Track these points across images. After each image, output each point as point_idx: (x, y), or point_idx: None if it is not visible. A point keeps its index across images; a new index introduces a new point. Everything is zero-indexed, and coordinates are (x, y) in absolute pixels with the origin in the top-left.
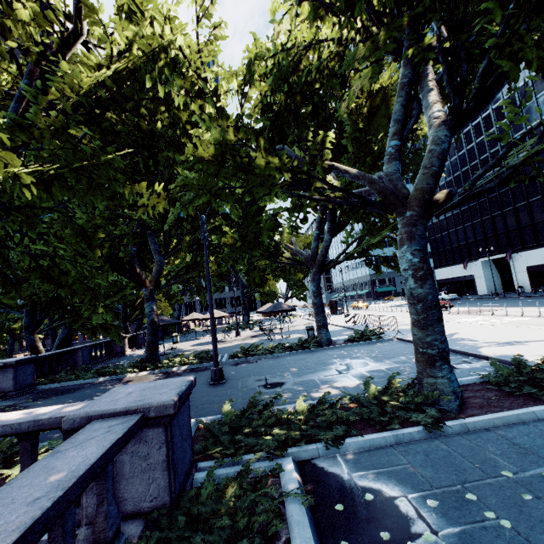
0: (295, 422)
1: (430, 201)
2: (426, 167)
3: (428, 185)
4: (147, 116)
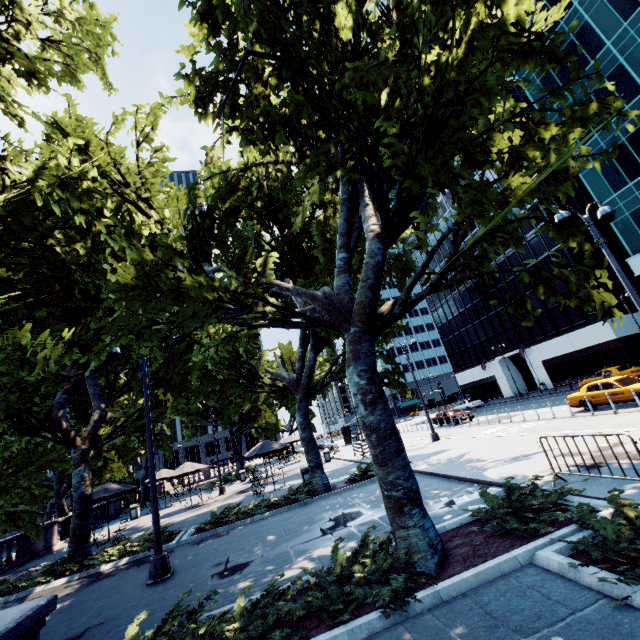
0: (223, 635)
1: (373, 315)
2: (363, 280)
3: (368, 298)
4: (61, 242)
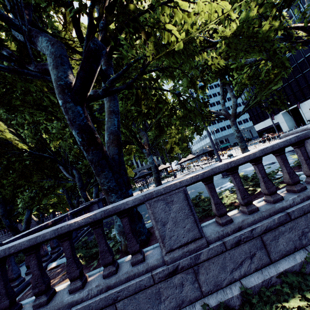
0: None
1: None
2: None
3: None
4: None
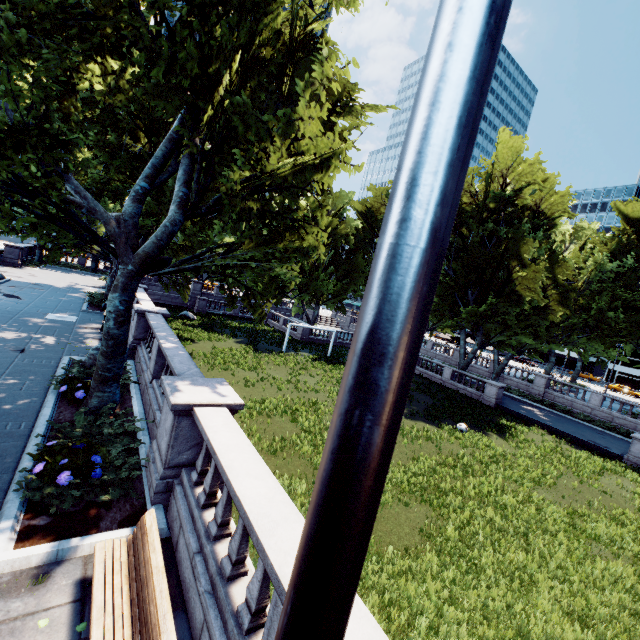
0: None
1: None
2: None
3: None
4: None
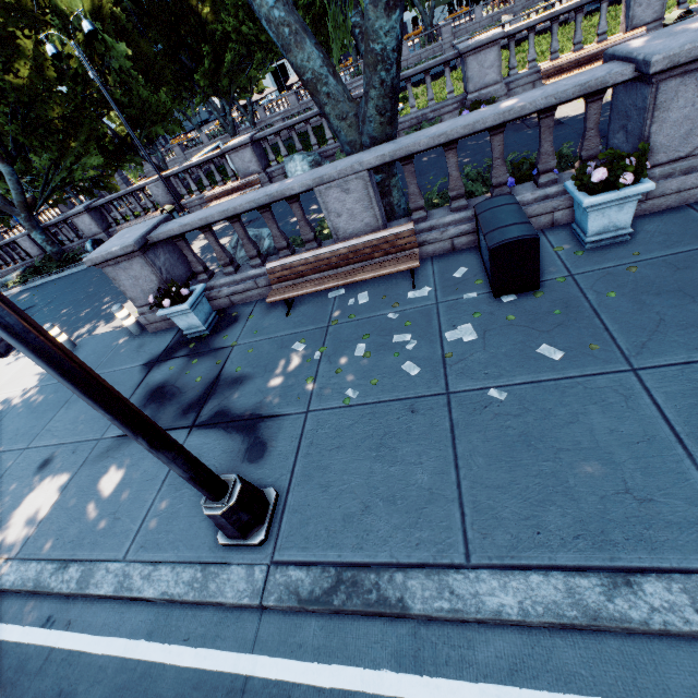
0: None
1: None
2: None
3: None
4: None
